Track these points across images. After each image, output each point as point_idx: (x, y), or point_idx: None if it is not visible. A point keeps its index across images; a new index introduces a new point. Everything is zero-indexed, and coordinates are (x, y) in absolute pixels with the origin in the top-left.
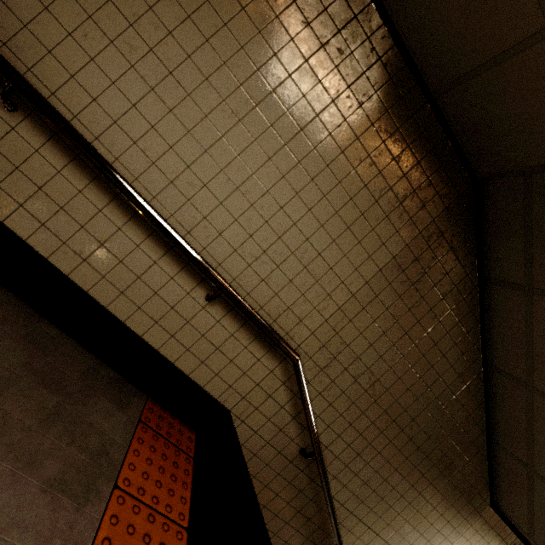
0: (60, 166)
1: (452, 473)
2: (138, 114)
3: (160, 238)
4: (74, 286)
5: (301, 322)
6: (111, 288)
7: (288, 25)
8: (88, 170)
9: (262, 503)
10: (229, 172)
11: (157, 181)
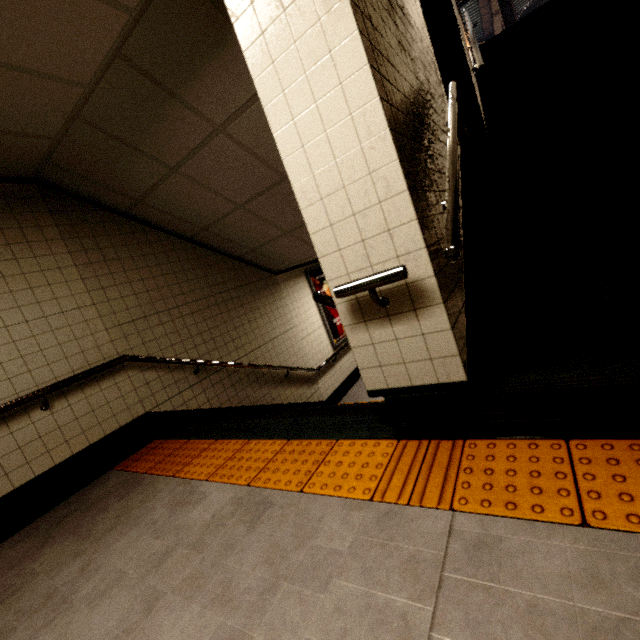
0: None
1: (248, 288)
2: None
3: None
4: None
5: (99, 347)
6: None
7: None
8: None
9: (218, 406)
10: None
11: None
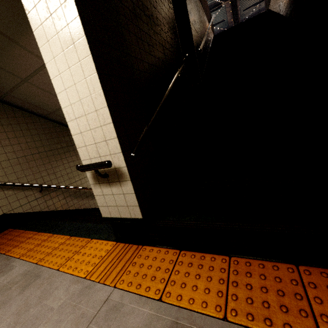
0: None
1: None
2: None
3: None
4: None
5: None
6: None
7: None
8: None
9: (54, 209)
10: None
11: None
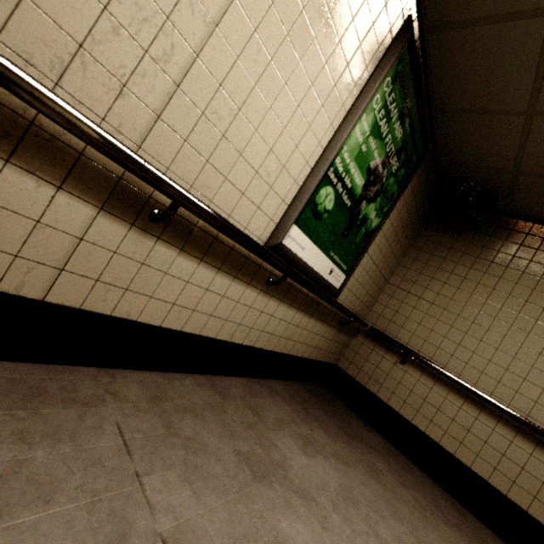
0: (430, 385)
1: None
2: (462, 348)
3: (507, 422)
4: (459, 463)
5: None
6: (485, 464)
7: (533, 273)
8: (446, 385)
9: None
10: (538, 366)
11: (488, 383)
